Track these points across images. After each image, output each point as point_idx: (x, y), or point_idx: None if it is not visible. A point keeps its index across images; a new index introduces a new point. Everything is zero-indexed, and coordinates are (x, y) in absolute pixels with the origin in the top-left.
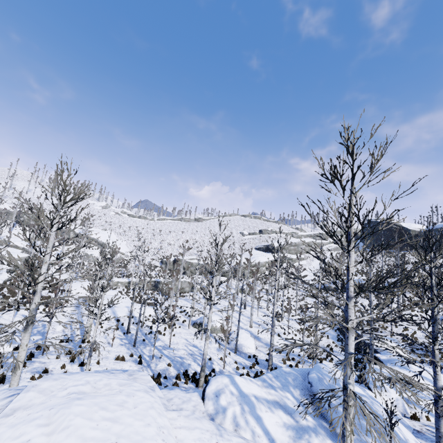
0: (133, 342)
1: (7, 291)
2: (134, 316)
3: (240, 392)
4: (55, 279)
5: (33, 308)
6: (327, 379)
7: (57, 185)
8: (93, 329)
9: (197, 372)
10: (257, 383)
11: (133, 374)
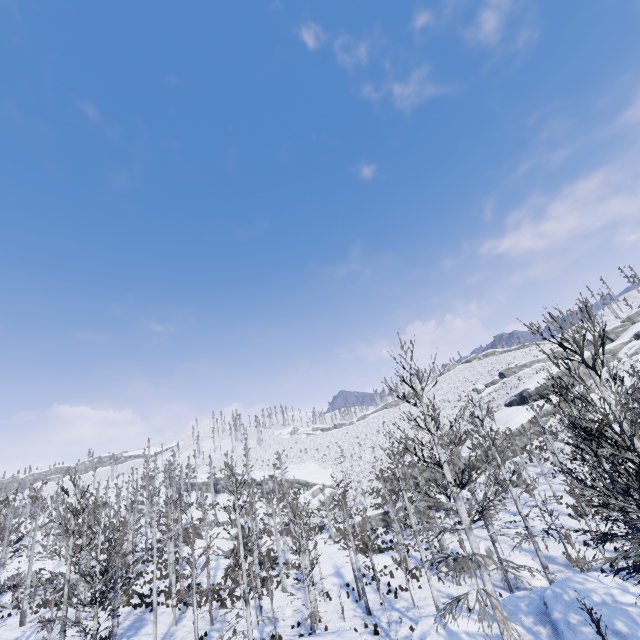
0: (366, 609)
1: (231, 581)
2: (366, 574)
3: (447, 630)
4: (272, 551)
5: (245, 587)
6: (569, 593)
7: (228, 477)
8: (322, 604)
9: None
10: (474, 618)
11: (342, 634)
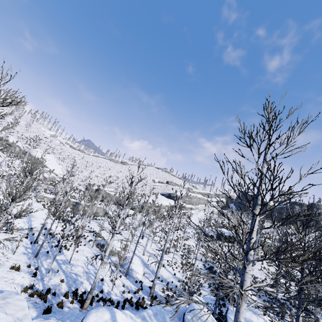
0: (36, 253)
1: None
2: (47, 228)
3: None
4: None
5: None
6: None
7: None
8: (3, 233)
9: (87, 290)
10: (137, 321)
11: (7, 298)
